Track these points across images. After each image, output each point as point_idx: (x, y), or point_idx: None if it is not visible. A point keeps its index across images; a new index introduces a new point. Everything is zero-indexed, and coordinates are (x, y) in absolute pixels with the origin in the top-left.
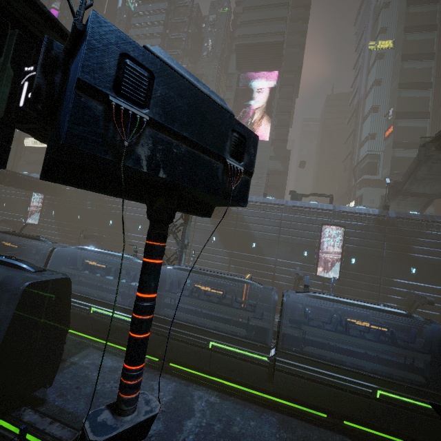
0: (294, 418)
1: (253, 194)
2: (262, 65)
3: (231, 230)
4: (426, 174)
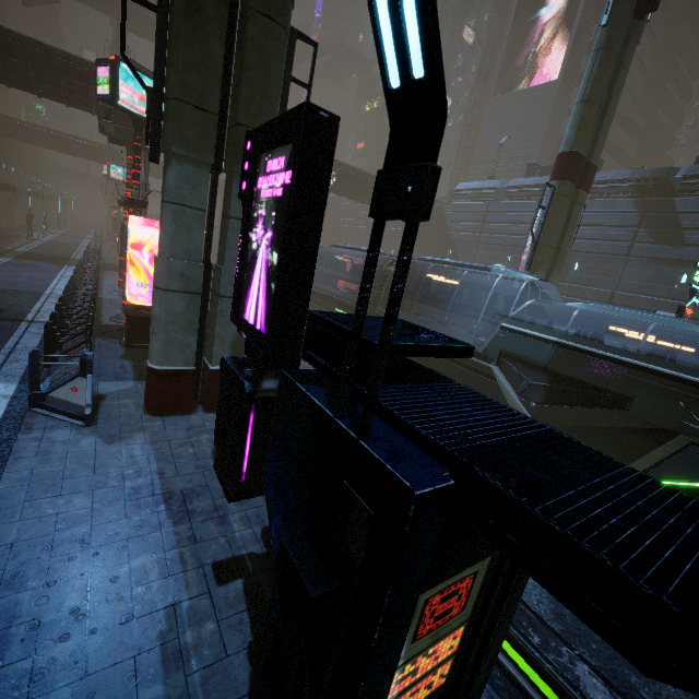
0: None
1: None
2: None
3: (428, 234)
4: None
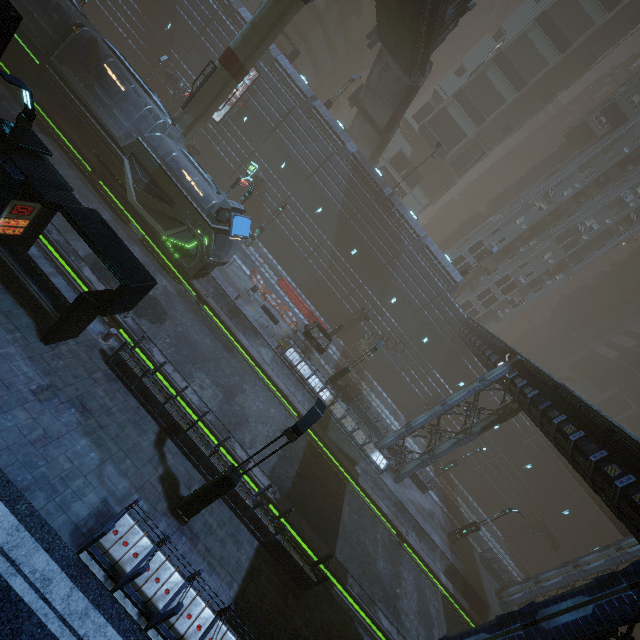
0: None
1: (257, 6)
2: None
3: None
4: (377, 86)
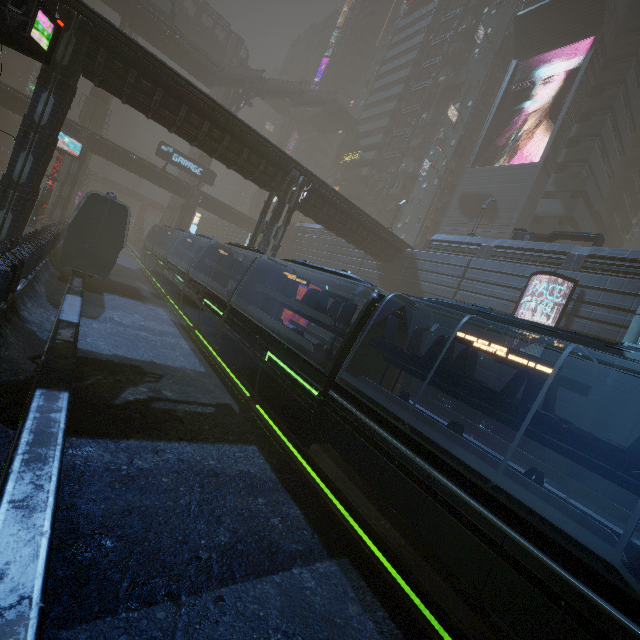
0: (221, 381)
1: None
2: (561, 36)
3: (395, 279)
4: None
